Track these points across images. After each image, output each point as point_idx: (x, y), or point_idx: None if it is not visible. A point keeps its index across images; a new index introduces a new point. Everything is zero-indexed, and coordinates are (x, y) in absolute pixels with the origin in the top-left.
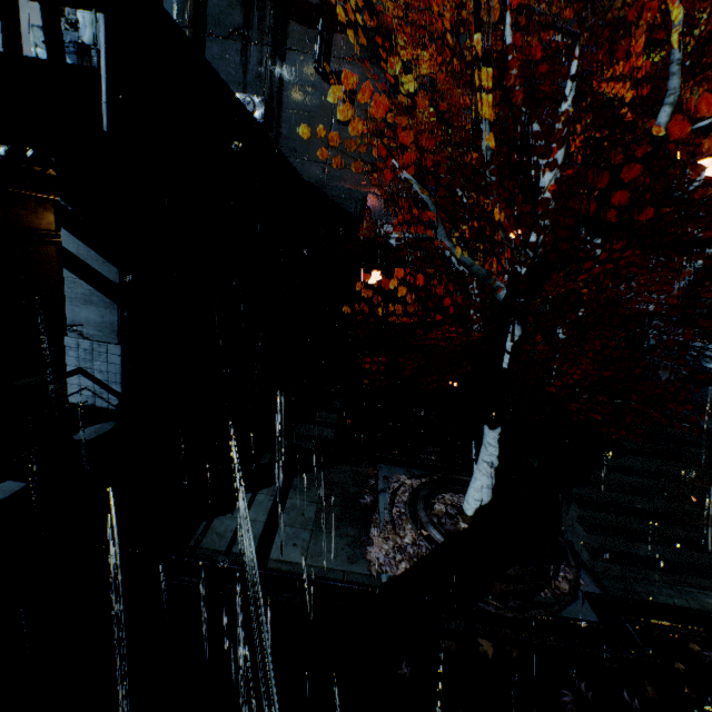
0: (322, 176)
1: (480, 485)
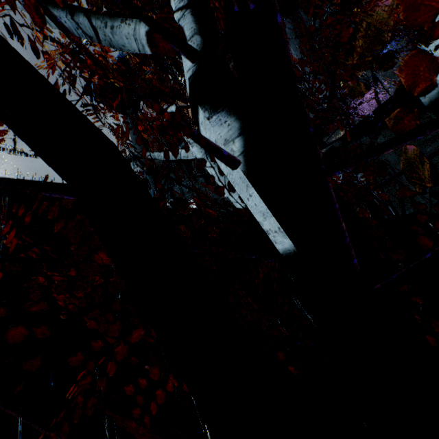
0: None
1: None
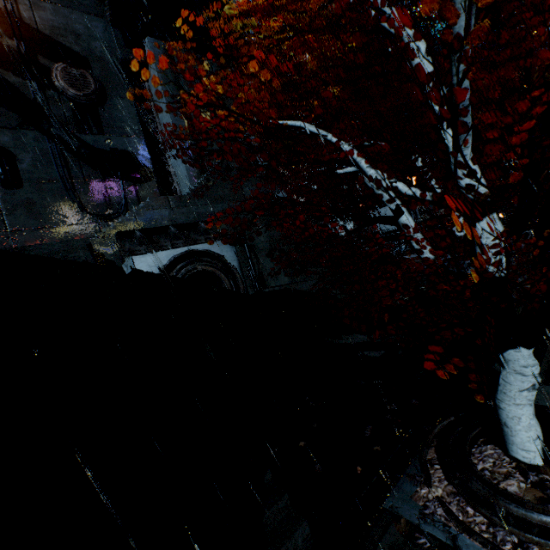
0: (6, 245)
1: (526, 420)
